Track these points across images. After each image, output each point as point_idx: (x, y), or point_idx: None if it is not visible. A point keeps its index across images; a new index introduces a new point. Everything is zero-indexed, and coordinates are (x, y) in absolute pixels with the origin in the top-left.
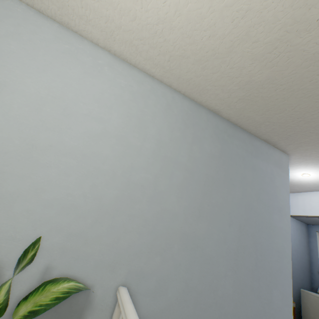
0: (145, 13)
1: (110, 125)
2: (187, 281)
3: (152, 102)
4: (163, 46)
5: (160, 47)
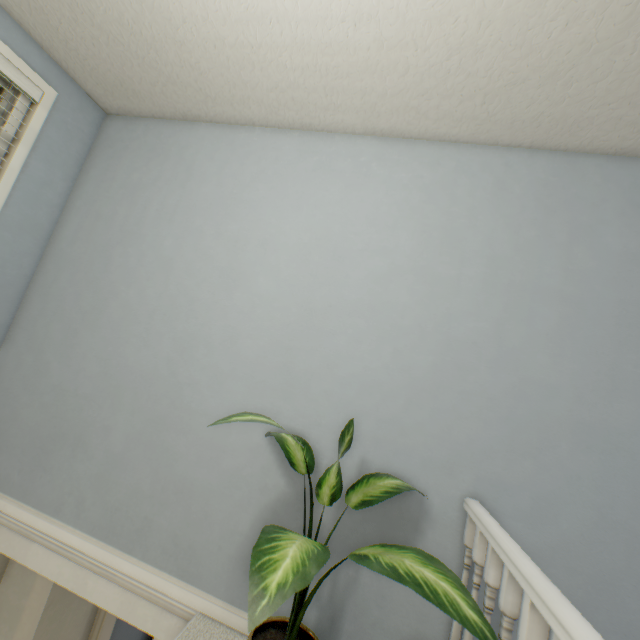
0: (422, 54)
1: (400, 255)
2: (600, 509)
3: (464, 190)
4: (466, 85)
5: (461, 90)
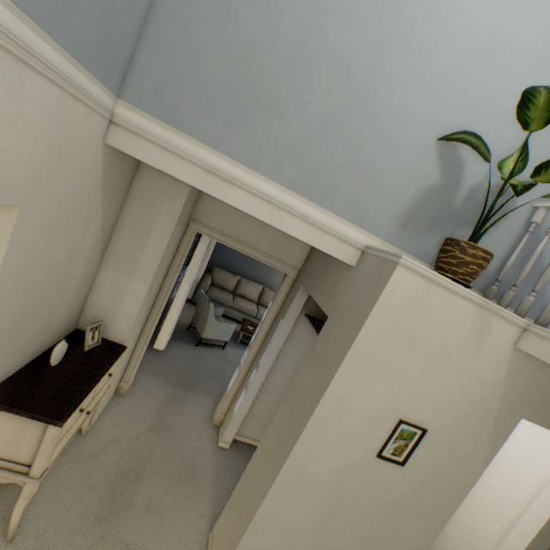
0: None
1: None
2: None
3: None
4: None
5: None
